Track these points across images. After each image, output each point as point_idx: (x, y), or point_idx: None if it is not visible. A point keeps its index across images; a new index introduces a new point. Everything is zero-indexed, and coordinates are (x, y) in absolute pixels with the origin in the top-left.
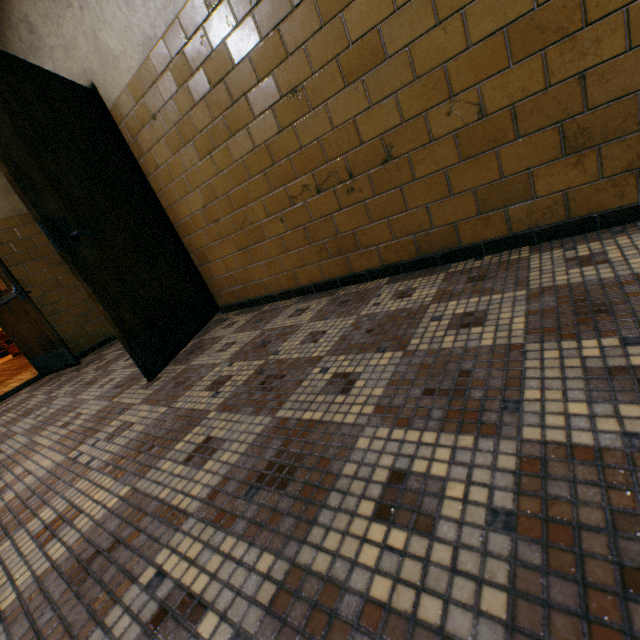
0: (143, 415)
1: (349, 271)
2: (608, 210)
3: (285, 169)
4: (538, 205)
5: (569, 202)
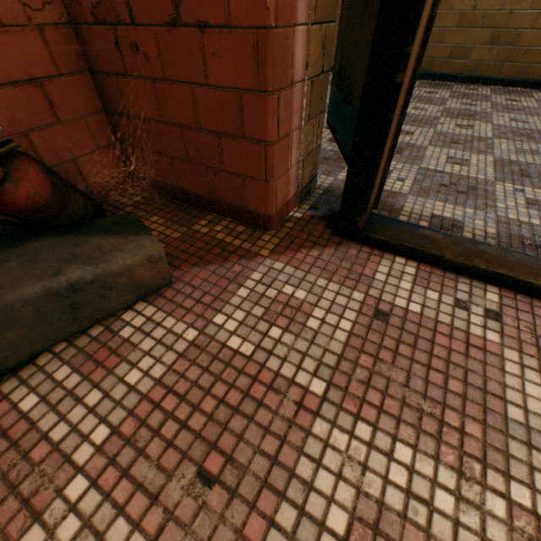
0: None
1: None
2: (486, 77)
3: None
4: (468, 64)
5: (477, 68)
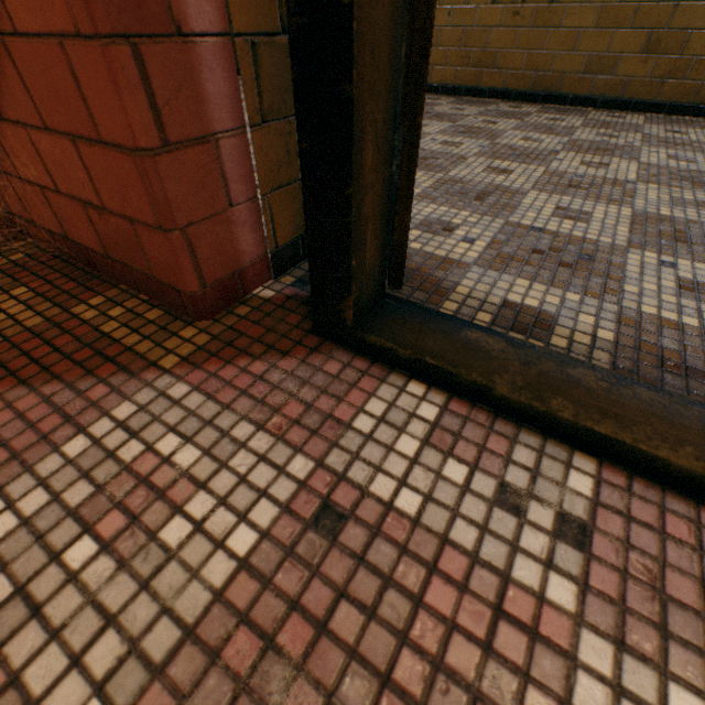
0: None
1: (476, 85)
2: (639, 100)
3: None
4: (612, 82)
5: (627, 87)
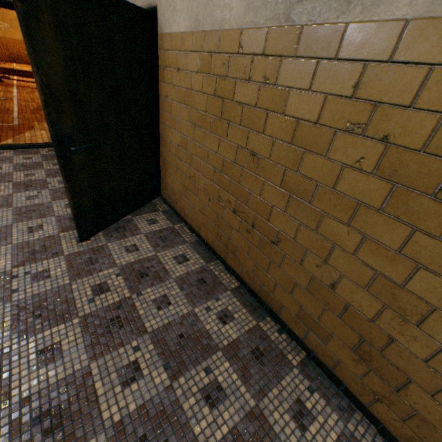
0: (58, 273)
1: (225, 258)
2: (351, 390)
3: (225, 181)
4: (324, 349)
5: (338, 366)
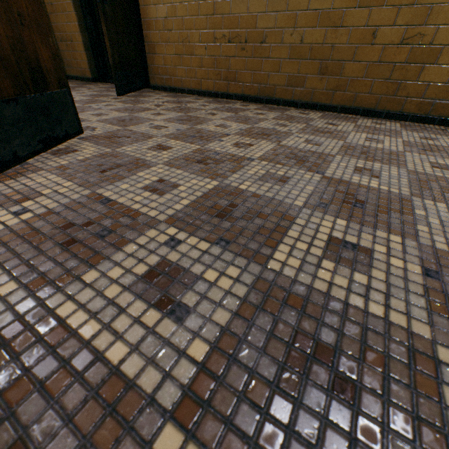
0: (120, 105)
1: (227, 91)
2: (322, 104)
3: (218, 21)
4: (304, 92)
5: (313, 95)
